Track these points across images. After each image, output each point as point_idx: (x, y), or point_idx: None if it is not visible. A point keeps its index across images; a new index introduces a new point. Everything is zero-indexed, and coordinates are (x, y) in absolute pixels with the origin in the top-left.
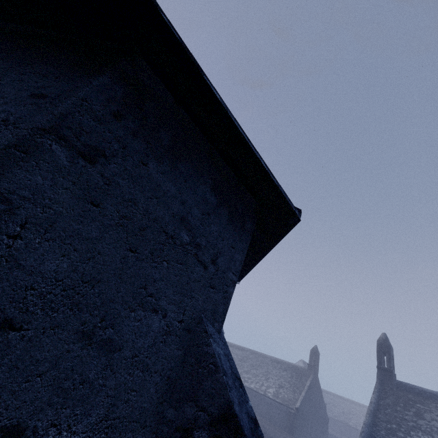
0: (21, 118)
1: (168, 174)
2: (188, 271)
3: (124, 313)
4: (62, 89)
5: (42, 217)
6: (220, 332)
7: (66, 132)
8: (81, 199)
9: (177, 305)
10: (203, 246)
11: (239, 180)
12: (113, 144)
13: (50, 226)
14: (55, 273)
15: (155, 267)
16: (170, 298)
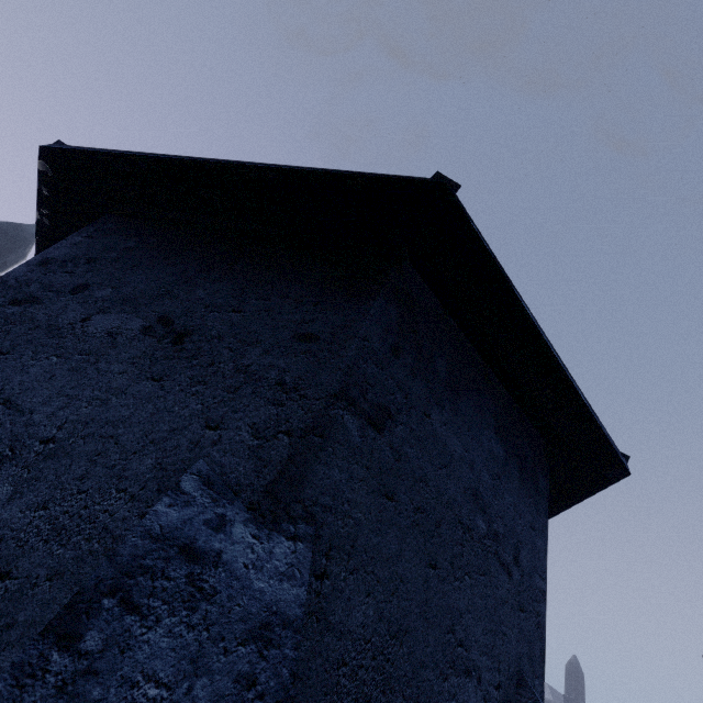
0: (301, 378)
1: (451, 424)
2: (492, 585)
3: (436, 686)
4: (333, 325)
5: (344, 533)
6: (543, 697)
7: (353, 392)
8: (376, 492)
9: (489, 655)
10: (501, 535)
11: (520, 408)
12: (396, 394)
13: (352, 547)
14: (363, 628)
15: (458, 588)
16: (481, 643)
